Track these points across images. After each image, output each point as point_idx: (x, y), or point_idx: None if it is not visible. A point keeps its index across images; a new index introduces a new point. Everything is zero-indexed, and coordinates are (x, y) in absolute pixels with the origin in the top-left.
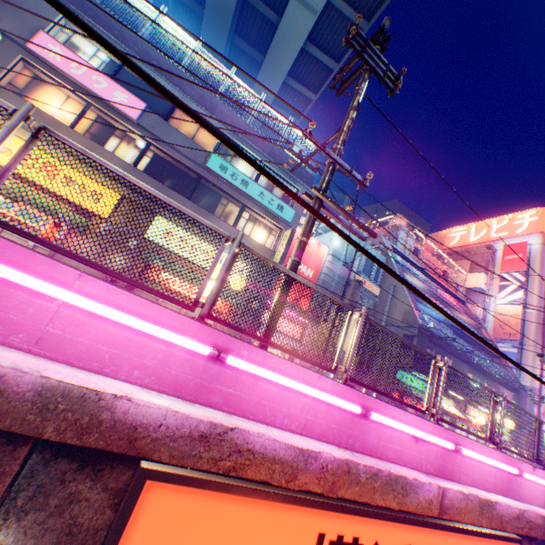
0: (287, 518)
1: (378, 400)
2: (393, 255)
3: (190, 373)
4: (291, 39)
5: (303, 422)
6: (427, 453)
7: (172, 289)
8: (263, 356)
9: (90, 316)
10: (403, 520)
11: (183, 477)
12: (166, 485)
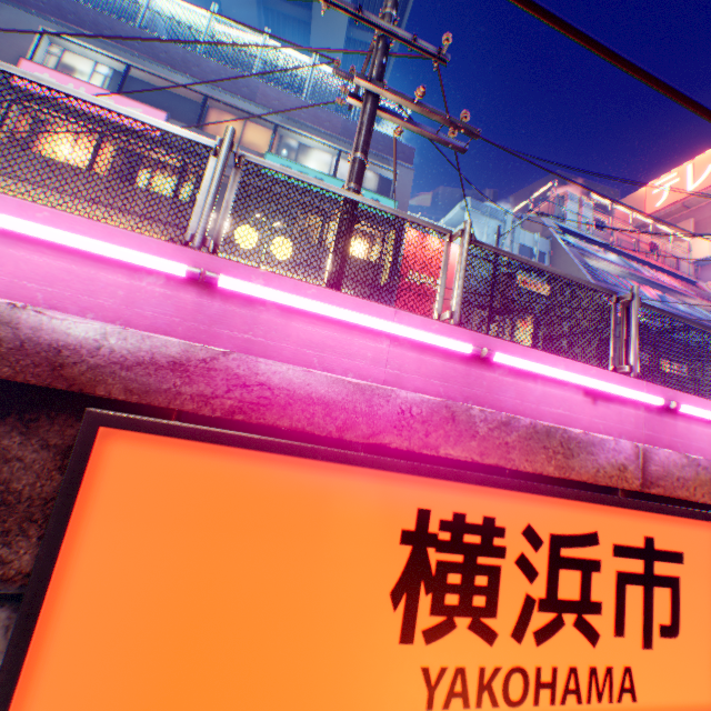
0: (356, 487)
1: (510, 344)
2: (562, 237)
3: (176, 315)
4: None
5: (381, 379)
6: (617, 420)
7: None
8: (292, 287)
9: (2, 245)
10: (575, 497)
11: (160, 425)
12: (134, 436)
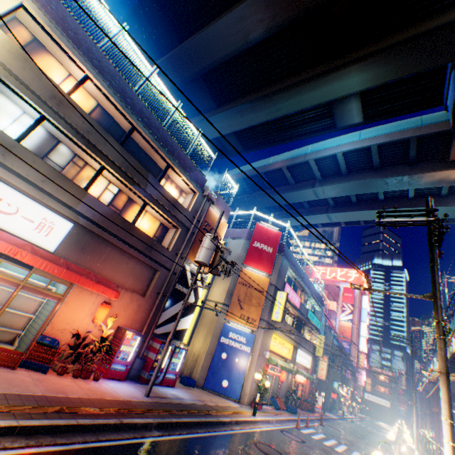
0: None
1: None
2: None
3: None
4: (313, 220)
5: None
6: None
7: (298, 380)
8: None
9: None
10: None
11: None
12: None
